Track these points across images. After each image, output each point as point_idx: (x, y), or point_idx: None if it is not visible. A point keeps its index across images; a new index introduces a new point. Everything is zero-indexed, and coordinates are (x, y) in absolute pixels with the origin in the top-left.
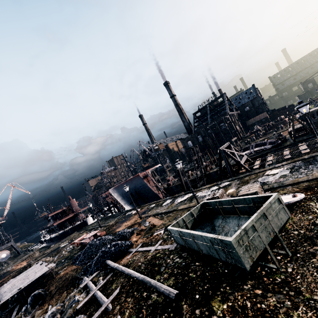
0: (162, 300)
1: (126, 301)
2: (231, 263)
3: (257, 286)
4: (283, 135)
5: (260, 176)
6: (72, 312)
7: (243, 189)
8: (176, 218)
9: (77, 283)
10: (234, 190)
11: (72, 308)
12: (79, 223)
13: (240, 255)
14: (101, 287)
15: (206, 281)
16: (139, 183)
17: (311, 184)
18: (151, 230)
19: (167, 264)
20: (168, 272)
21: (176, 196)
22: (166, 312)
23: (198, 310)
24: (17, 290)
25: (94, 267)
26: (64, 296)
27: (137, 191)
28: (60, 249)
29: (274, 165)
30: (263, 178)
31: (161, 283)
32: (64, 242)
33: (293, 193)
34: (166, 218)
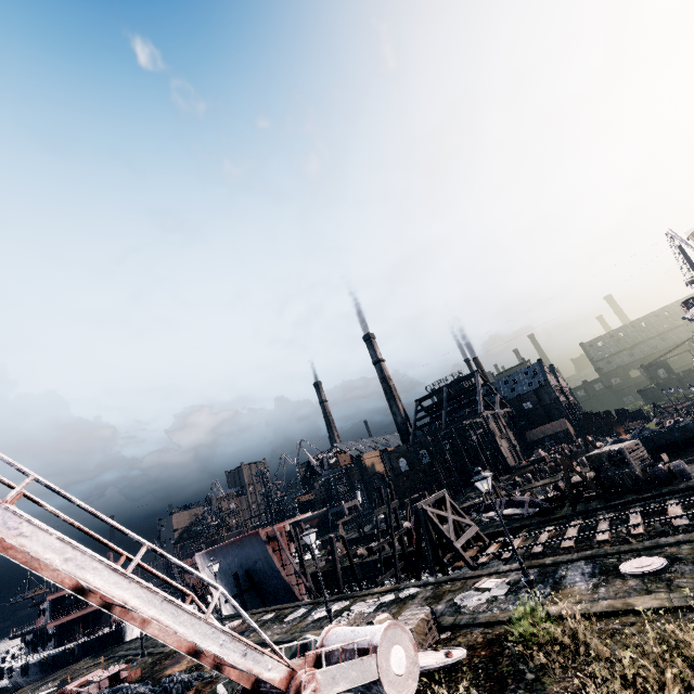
0: None
1: None
2: None
3: None
4: (564, 490)
5: (466, 589)
6: None
7: (401, 617)
8: None
9: None
10: (387, 615)
11: None
12: (106, 632)
13: None
14: None
15: None
16: (258, 552)
17: (508, 631)
18: None
19: None
20: None
21: (320, 601)
22: None
23: None
24: None
25: None
26: None
27: (250, 570)
28: None
29: (514, 562)
30: (464, 595)
31: None
32: (49, 685)
33: (468, 646)
34: None
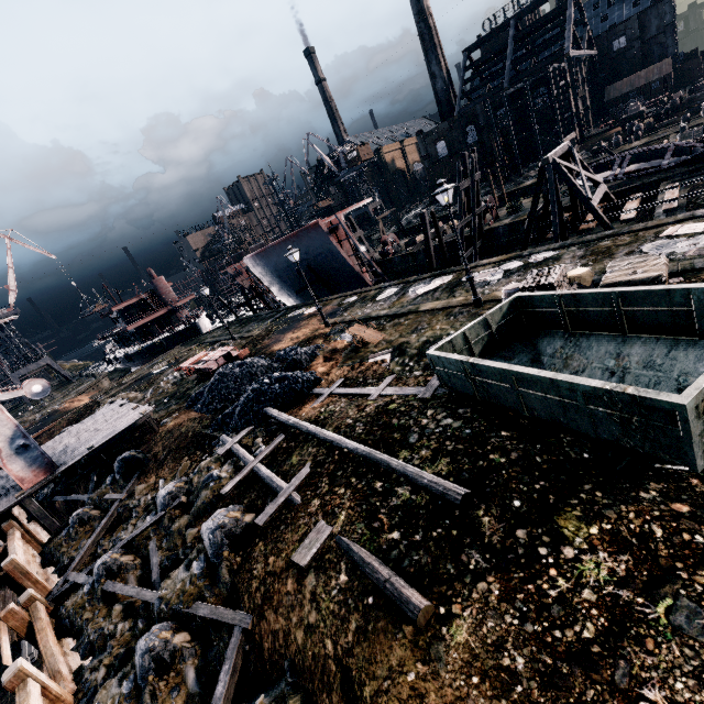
0: (425, 502)
1: (335, 493)
2: (636, 448)
3: (676, 496)
4: None
5: (648, 240)
6: (211, 496)
7: (614, 268)
8: (419, 331)
9: (207, 445)
10: (588, 269)
11: (209, 490)
12: (183, 329)
13: (694, 439)
14: (265, 458)
15: (537, 475)
16: (319, 246)
17: None
18: (359, 352)
19: (424, 428)
20: (431, 447)
21: (410, 281)
22: (440, 527)
23: (524, 532)
24: (86, 449)
25: (239, 418)
26: (187, 465)
27: (312, 265)
28: (154, 377)
29: (680, 212)
30: (657, 245)
31: (418, 469)
32: (159, 365)
33: None
34: (392, 329)
